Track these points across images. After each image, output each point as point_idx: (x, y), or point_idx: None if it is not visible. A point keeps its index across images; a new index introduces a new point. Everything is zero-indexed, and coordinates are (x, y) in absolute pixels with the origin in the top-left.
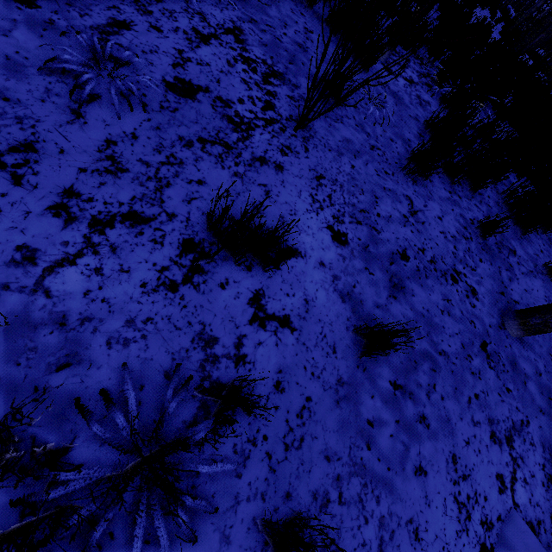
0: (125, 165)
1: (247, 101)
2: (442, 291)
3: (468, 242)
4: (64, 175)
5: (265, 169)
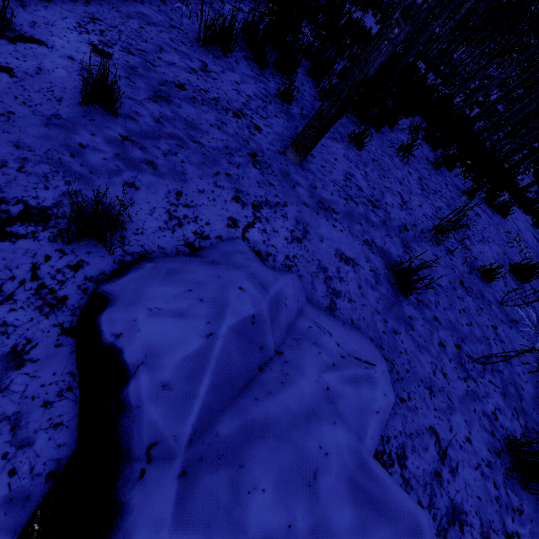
0: None
1: None
2: (218, 117)
3: (266, 104)
4: None
5: None
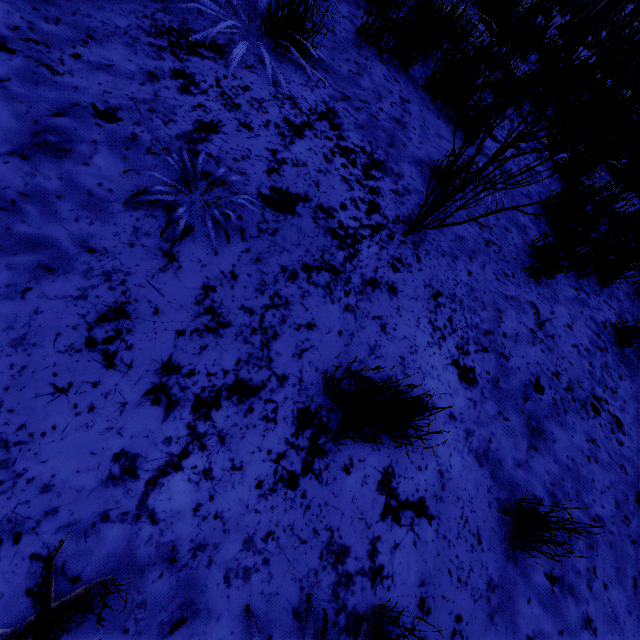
0: (226, 317)
1: (350, 205)
2: (585, 429)
3: (604, 355)
4: (160, 344)
5: (377, 295)
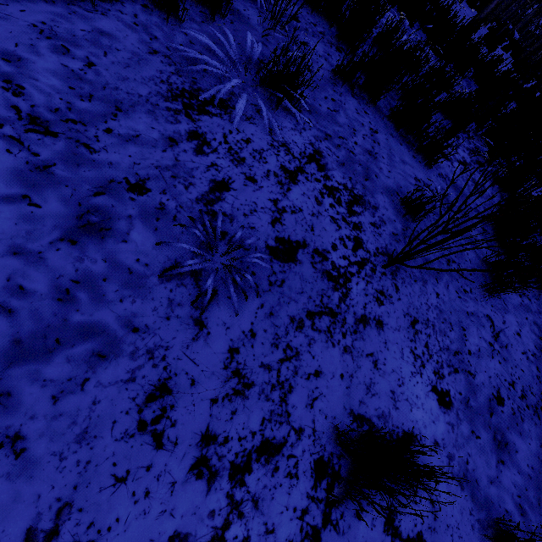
0: (250, 377)
1: (339, 244)
2: (539, 435)
3: None
4: (198, 415)
5: (368, 331)
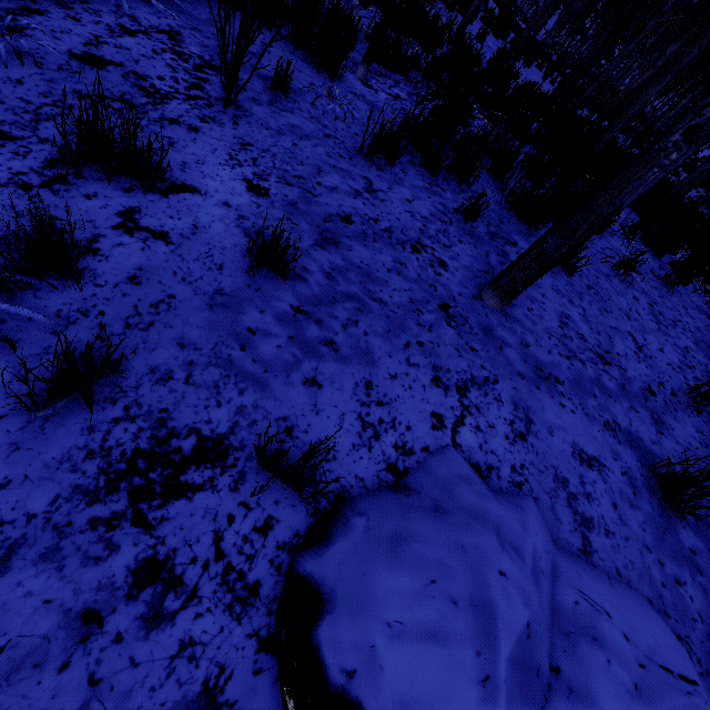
0: (2, 99)
1: (170, 80)
2: (395, 255)
3: (446, 225)
4: None
5: (175, 127)
